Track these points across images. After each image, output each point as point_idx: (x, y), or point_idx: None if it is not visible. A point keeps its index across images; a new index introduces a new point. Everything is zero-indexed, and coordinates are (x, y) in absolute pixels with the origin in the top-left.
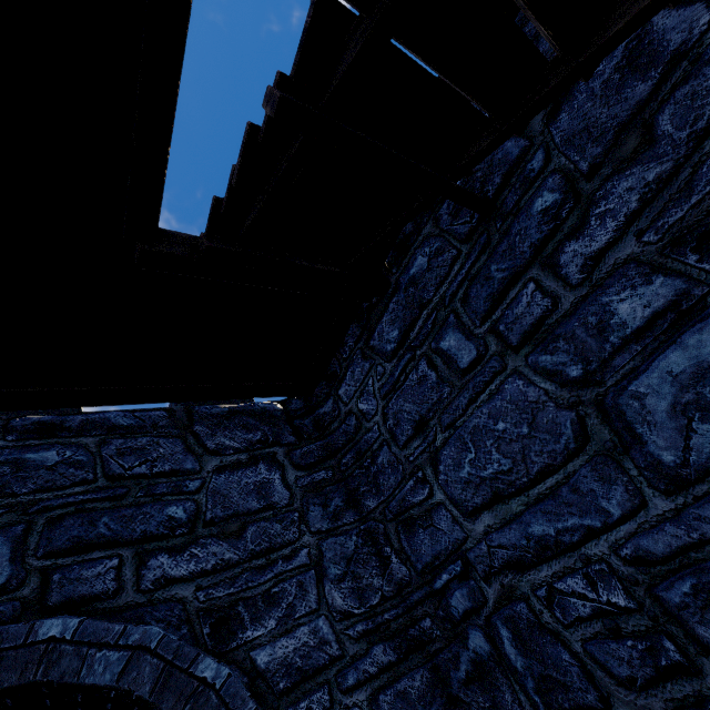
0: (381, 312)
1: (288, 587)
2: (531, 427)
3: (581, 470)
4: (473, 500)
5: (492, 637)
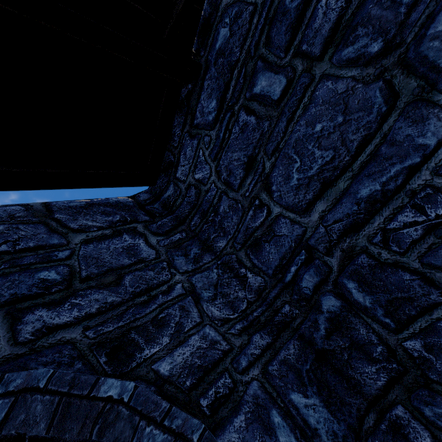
0: (198, 93)
1: (173, 311)
2: (345, 114)
3: (396, 125)
4: (305, 199)
5: (341, 294)
